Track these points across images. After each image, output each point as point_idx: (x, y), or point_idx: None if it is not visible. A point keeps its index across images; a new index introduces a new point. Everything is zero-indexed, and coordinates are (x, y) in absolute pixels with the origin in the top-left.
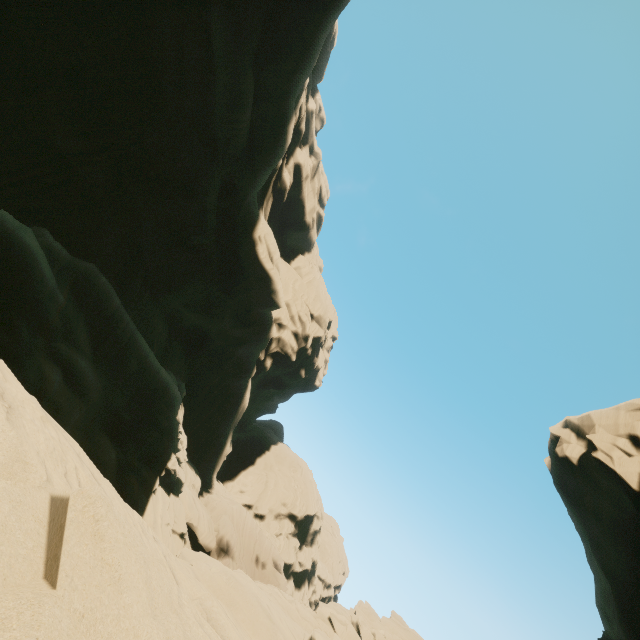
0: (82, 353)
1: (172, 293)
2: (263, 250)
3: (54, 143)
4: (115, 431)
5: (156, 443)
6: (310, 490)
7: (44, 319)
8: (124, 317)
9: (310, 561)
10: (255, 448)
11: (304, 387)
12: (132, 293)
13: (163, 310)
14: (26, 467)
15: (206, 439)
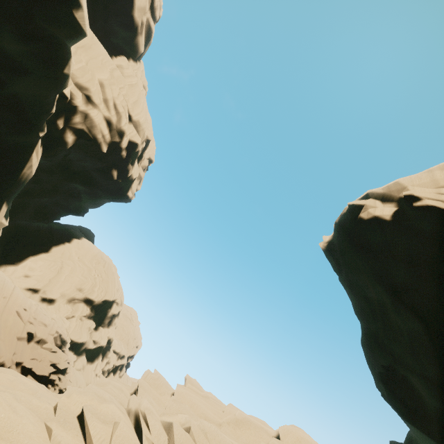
0: None
1: None
2: None
3: None
4: None
5: None
6: (111, 280)
7: None
8: None
9: (106, 339)
10: (52, 237)
11: (116, 193)
12: None
13: None
14: None
15: None
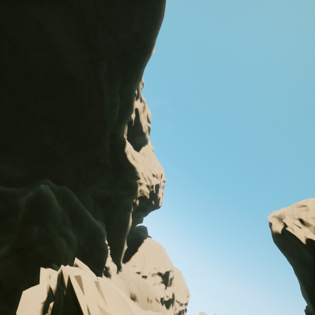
0: (69, 227)
1: (94, 184)
2: (130, 156)
3: (45, 142)
4: (83, 255)
5: (99, 256)
6: (165, 258)
7: (56, 219)
8: (80, 204)
9: (171, 294)
10: (136, 243)
11: (154, 208)
12: (79, 191)
13: (90, 192)
14: (141, 314)
15: (115, 245)
